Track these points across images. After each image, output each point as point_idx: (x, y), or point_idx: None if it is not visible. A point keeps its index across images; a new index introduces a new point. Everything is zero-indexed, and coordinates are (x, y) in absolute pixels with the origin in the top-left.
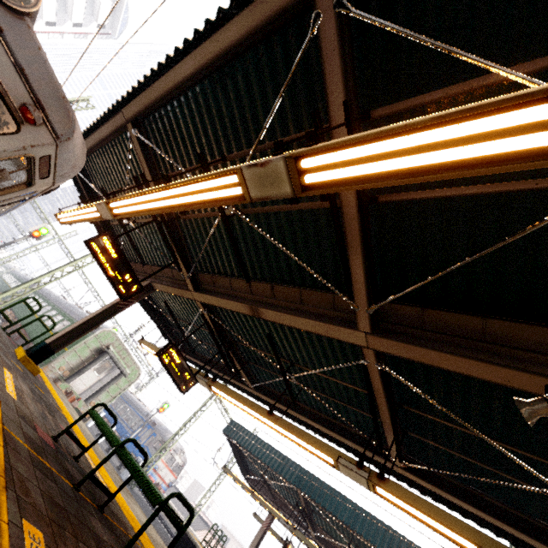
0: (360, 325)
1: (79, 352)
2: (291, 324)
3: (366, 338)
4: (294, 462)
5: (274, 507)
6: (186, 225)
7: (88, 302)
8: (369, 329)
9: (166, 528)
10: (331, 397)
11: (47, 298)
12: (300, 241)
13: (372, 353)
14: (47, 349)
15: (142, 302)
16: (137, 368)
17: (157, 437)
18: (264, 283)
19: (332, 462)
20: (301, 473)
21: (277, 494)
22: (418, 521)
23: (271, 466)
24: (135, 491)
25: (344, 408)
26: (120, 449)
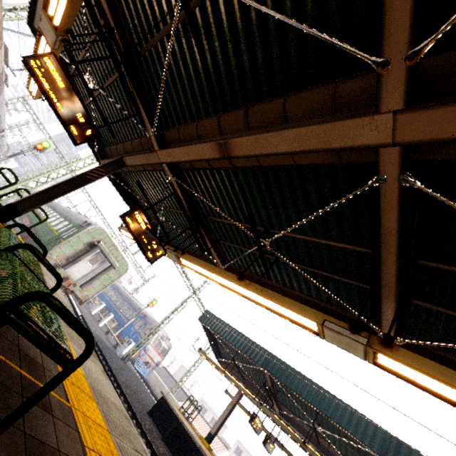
0: (386, 103)
1: (73, 244)
2: (270, 150)
3: (395, 123)
4: (262, 348)
5: (243, 386)
6: (148, 67)
7: (92, 217)
8: (402, 103)
9: (154, 396)
10: (310, 267)
11: (55, 207)
12: (288, 6)
13: (398, 156)
14: (14, 210)
15: (120, 190)
16: (125, 263)
17: (147, 326)
18: (235, 111)
19: (315, 328)
20: (269, 358)
21: (246, 376)
22: (444, 401)
23: (241, 350)
24: (129, 365)
25: (324, 280)
26: (3, 252)
